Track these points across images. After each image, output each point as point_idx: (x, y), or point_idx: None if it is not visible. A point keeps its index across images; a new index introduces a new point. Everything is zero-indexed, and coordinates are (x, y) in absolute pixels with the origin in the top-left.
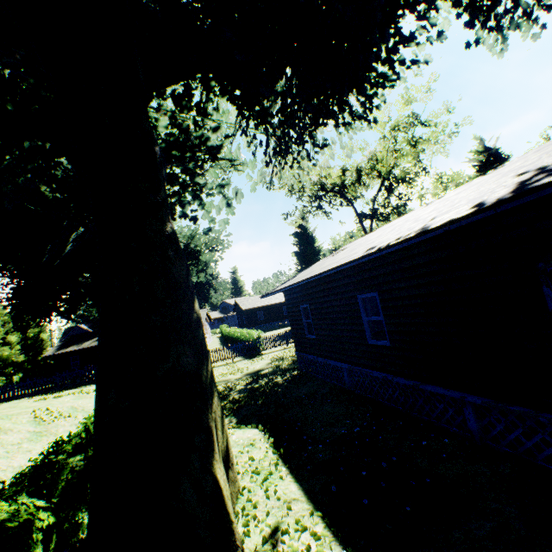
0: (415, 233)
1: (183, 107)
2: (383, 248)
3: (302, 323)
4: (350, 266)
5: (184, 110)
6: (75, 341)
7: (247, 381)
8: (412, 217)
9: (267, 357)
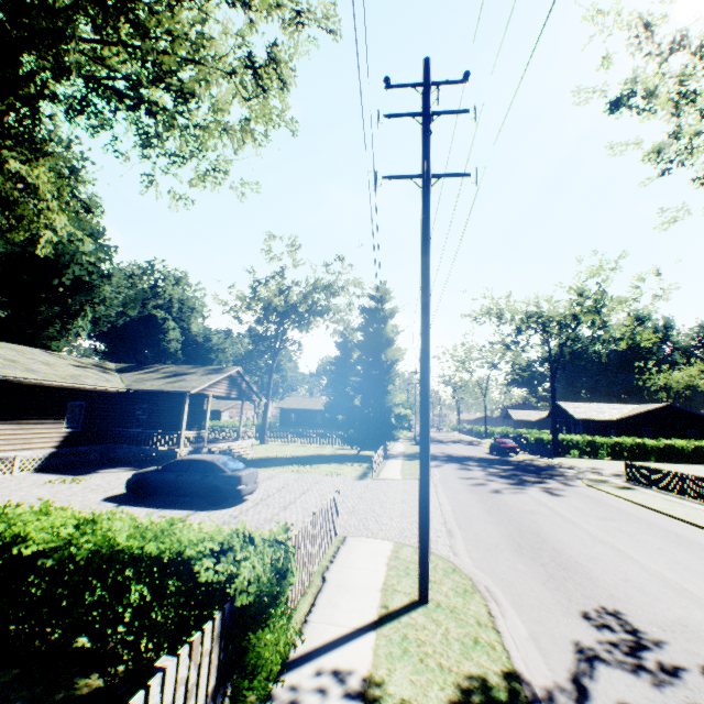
0: None
1: None
2: None
3: None
4: None
5: None
6: None
7: None
8: None
9: None
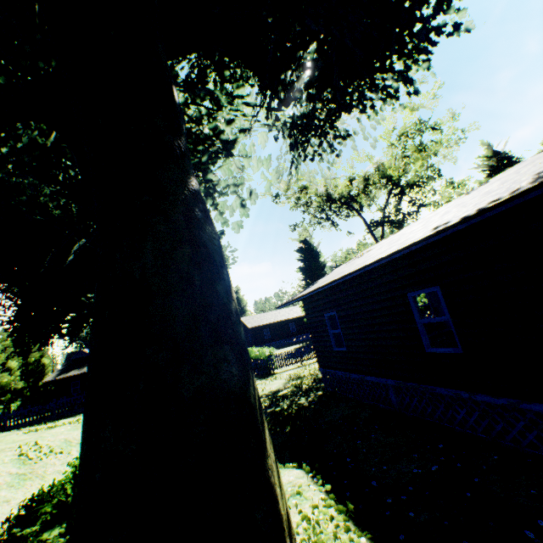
0: (537, 181)
1: (196, 95)
2: (475, 214)
3: (327, 334)
4: (413, 249)
5: (196, 99)
6: (76, 365)
7: (266, 404)
8: (466, 199)
9: (282, 376)
